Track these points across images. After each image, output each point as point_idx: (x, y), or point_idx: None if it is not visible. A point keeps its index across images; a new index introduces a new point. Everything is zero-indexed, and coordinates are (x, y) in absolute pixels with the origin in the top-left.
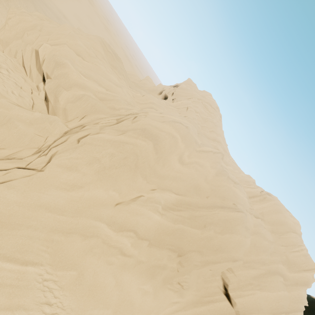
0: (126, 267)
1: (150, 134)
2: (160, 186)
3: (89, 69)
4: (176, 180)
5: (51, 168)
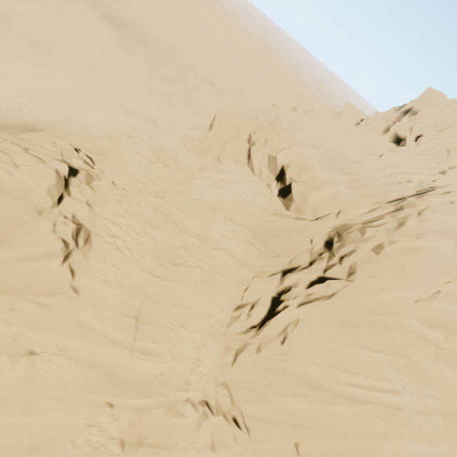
0: (441, 358)
1: (450, 233)
2: (454, 277)
3: (327, 158)
4: None
5: (361, 278)
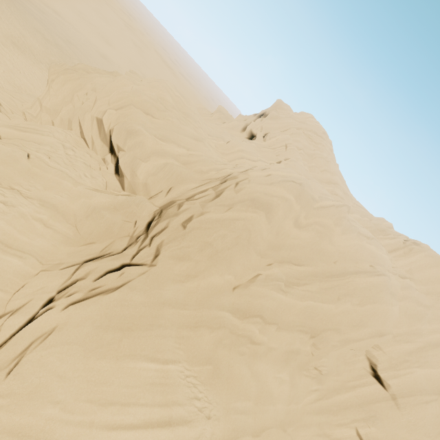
0: (258, 356)
1: (261, 203)
2: (276, 259)
3: (162, 128)
4: (295, 249)
5: (163, 261)
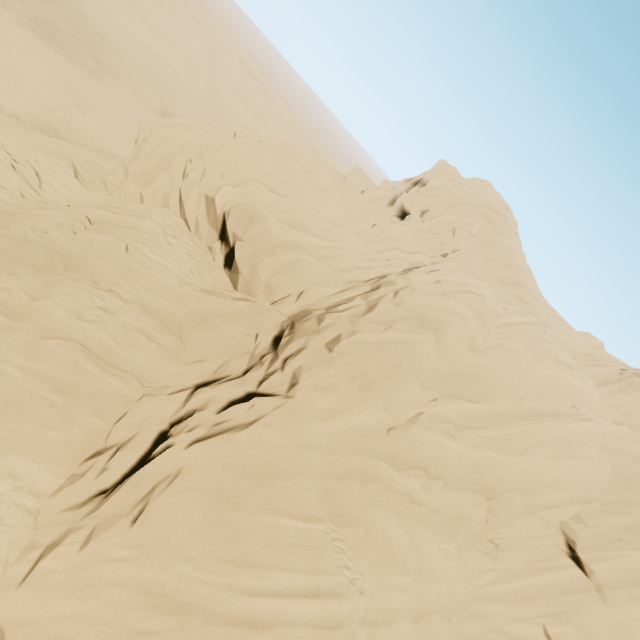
0: (419, 520)
1: (429, 321)
2: (443, 392)
3: (292, 210)
4: (468, 380)
5: (304, 392)
